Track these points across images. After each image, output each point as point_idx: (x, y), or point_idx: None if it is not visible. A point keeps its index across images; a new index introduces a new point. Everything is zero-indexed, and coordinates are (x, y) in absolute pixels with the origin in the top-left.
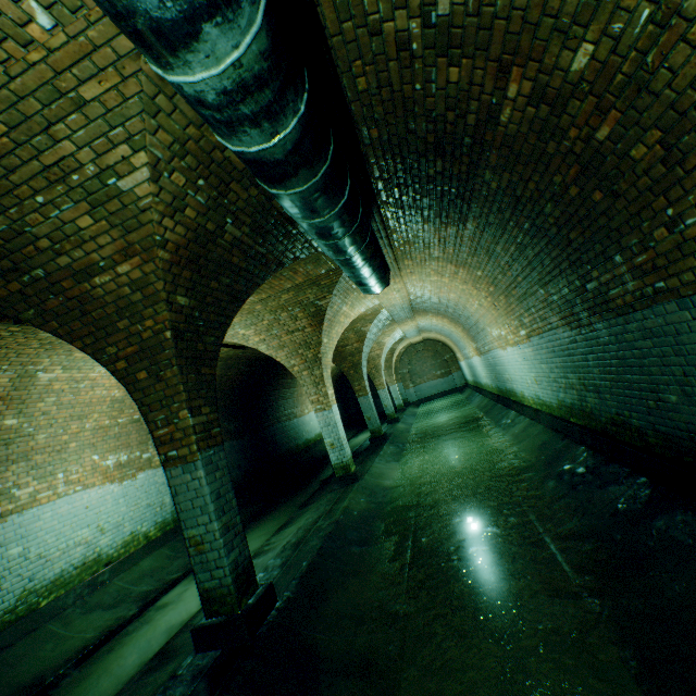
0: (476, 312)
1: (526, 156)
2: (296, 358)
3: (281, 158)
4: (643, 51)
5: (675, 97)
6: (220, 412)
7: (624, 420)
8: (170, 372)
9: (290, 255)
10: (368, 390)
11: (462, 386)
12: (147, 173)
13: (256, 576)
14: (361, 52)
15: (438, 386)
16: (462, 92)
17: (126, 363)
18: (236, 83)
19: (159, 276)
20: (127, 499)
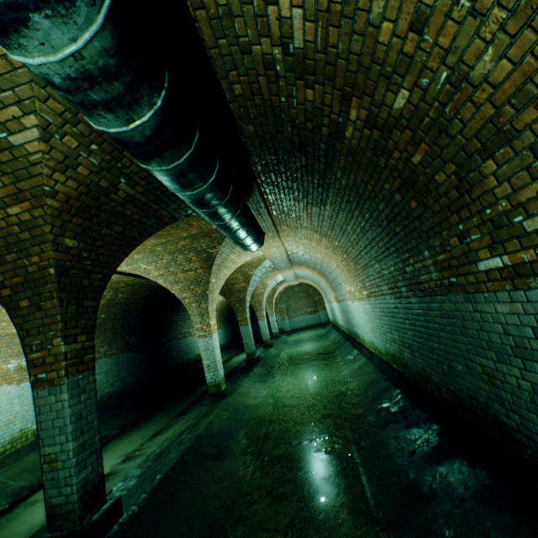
0: (335, 270)
1: (365, 165)
2: (188, 292)
3: (141, 140)
4: (443, 103)
5: (465, 142)
6: (123, 328)
7: (427, 375)
8: (50, 303)
9: (183, 212)
10: (248, 321)
11: (325, 322)
12: (37, 133)
13: (105, 492)
14: (236, 65)
15: (308, 320)
16: (317, 109)
17: (11, 291)
18: (80, 72)
19: (47, 221)
20: (22, 399)
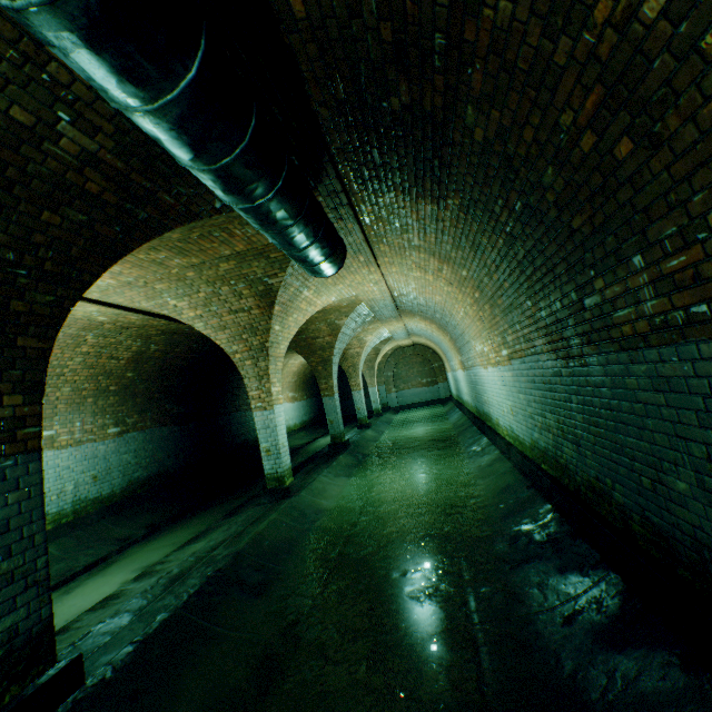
0: (462, 321)
1: (524, 73)
2: (239, 343)
3: None
4: None
5: None
6: (162, 392)
7: (605, 489)
8: None
9: (206, 203)
10: (335, 391)
11: (446, 398)
12: None
13: (55, 646)
14: None
15: (422, 395)
16: None
17: None
18: None
19: None
20: None
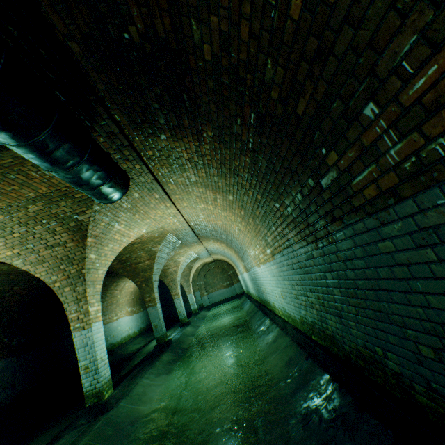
0: (239, 236)
1: None
2: (58, 273)
3: None
4: None
5: None
6: None
7: (376, 357)
8: None
9: None
10: (157, 301)
11: (241, 293)
12: None
13: None
14: None
15: (225, 294)
16: None
17: None
18: None
19: None
20: None
